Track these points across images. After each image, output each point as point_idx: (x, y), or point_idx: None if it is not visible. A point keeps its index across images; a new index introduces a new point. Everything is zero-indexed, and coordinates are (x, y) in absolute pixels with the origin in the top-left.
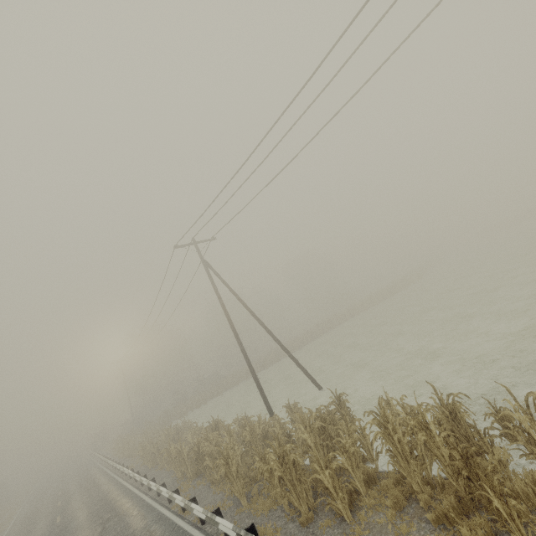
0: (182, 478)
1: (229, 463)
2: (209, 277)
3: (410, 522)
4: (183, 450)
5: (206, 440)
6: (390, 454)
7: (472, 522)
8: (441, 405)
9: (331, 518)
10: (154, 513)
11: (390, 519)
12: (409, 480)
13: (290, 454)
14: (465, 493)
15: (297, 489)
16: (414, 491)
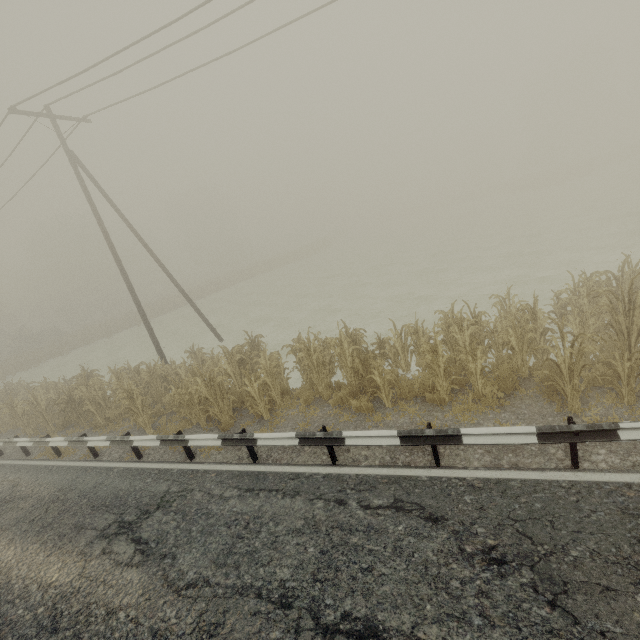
0: (38, 434)
1: (133, 397)
2: (80, 180)
3: (316, 409)
4: (40, 403)
5: (84, 386)
6: (302, 374)
7: (357, 400)
8: (347, 337)
9: (250, 421)
10: (5, 468)
11: (301, 410)
12: (317, 386)
13: (215, 378)
14: (356, 385)
15: (220, 405)
16: (319, 393)
